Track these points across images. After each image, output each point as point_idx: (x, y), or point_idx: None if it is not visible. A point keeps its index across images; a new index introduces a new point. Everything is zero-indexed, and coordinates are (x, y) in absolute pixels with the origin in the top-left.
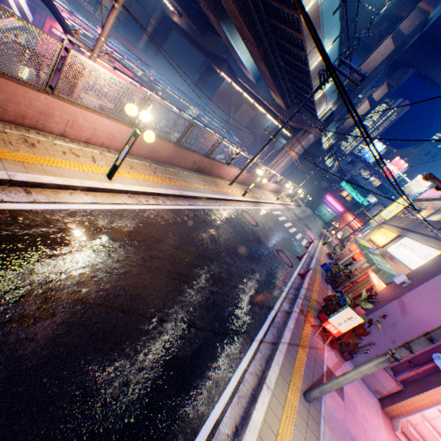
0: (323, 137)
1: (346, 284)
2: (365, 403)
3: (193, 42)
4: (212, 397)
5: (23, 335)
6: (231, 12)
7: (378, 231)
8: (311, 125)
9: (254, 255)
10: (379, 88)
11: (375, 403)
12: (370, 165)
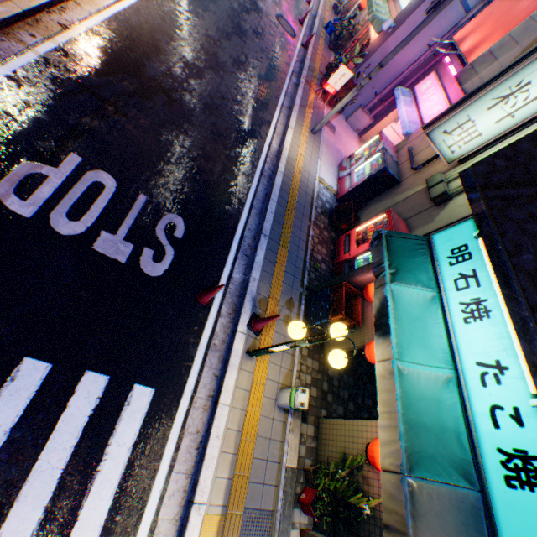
0: None
1: (348, 48)
2: (348, 137)
3: None
4: (265, 135)
5: (175, 111)
6: None
7: None
8: None
9: (258, 31)
10: None
11: (355, 137)
12: None
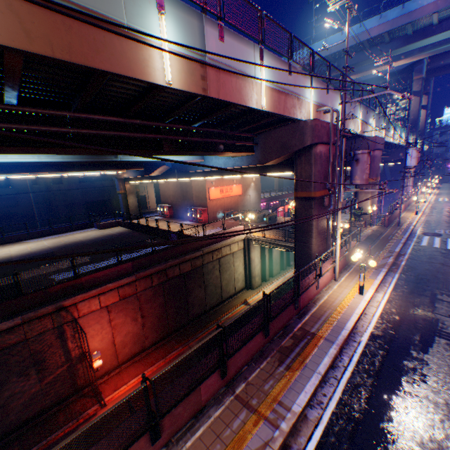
0: None
1: None
2: None
3: None
4: None
5: None
6: None
7: None
8: None
9: None
10: None
11: None
12: None
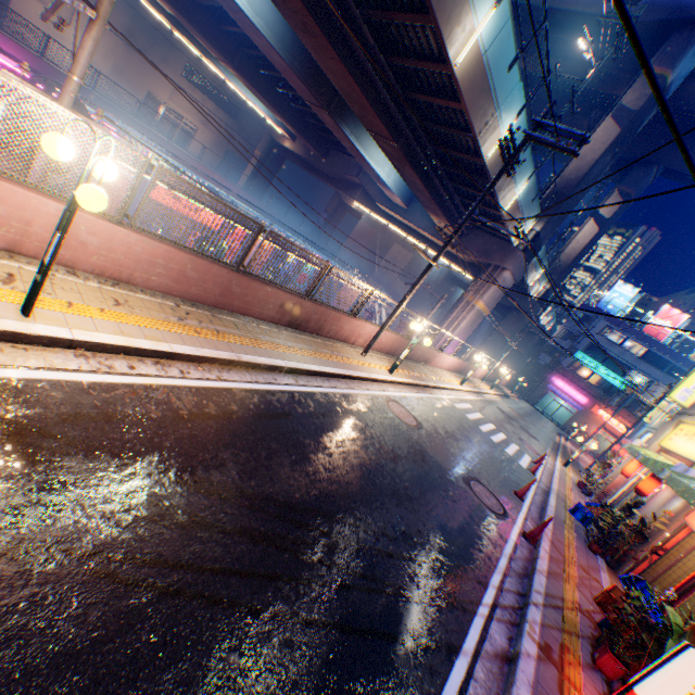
0: (528, 278)
1: (640, 555)
2: None
3: (312, 169)
4: None
5: None
6: (347, 93)
7: (677, 431)
8: (503, 256)
9: (409, 490)
10: (607, 199)
11: None
12: (619, 320)
